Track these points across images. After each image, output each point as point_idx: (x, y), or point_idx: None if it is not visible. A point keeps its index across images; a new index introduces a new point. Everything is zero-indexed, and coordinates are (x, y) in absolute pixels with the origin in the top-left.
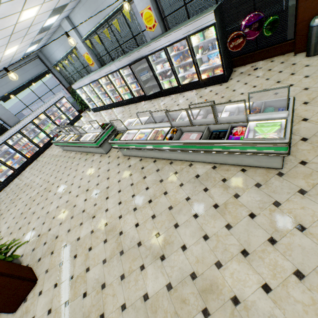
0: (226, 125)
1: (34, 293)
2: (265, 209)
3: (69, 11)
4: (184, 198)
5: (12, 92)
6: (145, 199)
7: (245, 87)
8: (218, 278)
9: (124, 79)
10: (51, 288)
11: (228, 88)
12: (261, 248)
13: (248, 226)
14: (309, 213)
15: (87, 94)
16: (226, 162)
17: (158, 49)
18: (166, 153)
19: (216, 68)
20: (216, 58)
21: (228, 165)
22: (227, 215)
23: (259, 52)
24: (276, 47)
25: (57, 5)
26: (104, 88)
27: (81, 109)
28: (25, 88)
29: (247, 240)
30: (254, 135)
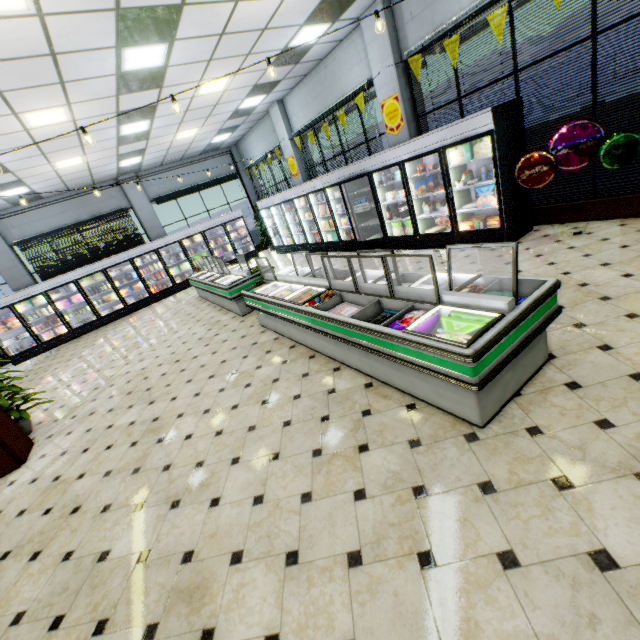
0: (406, 305)
1: (6, 479)
2: (390, 493)
3: (284, 93)
4: (284, 419)
5: (174, 193)
6: (231, 402)
7: (532, 261)
8: (217, 580)
9: (330, 205)
10: (27, 482)
11: (502, 257)
12: (326, 562)
13: (337, 511)
14: (466, 538)
15: (274, 221)
16: (391, 381)
17: (390, 164)
18: (309, 335)
19: (492, 216)
20: (492, 196)
21: (394, 388)
22: (321, 477)
23: (598, 202)
24: (637, 197)
25: (261, 81)
26: (299, 216)
27: (264, 245)
28: (193, 192)
29: (314, 536)
30: (435, 331)
